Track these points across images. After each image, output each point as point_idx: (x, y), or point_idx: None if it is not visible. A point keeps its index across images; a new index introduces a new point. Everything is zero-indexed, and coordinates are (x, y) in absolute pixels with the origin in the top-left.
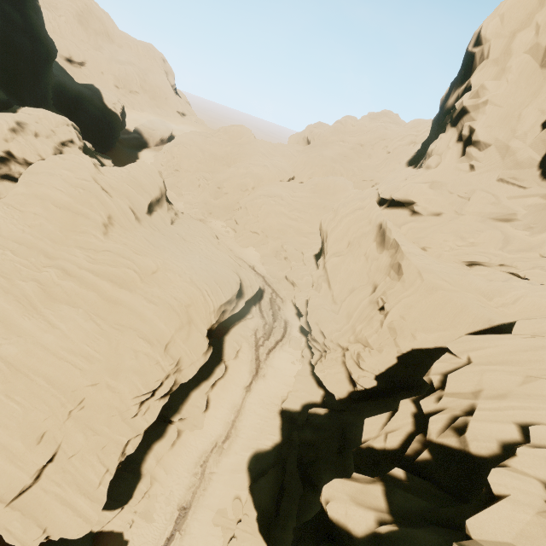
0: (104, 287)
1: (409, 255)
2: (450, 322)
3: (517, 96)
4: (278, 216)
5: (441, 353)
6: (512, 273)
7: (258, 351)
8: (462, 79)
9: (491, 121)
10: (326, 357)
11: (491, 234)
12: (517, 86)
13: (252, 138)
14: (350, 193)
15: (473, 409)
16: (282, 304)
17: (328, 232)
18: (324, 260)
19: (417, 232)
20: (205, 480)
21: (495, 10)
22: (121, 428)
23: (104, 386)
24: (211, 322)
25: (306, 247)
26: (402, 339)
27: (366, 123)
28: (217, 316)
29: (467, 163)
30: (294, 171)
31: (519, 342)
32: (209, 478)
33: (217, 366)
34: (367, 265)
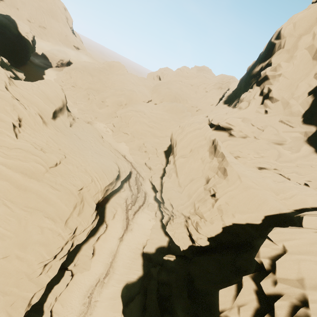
0: (15, 178)
1: (232, 164)
2: (256, 208)
3: (297, 74)
4: (142, 124)
5: (250, 227)
6: (280, 174)
7: (127, 213)
8: (265, 58)
9: (282, 86)
10: (174, 221)
11: (273, 151)
12: (298, 68)
13: (125, 72)
14: (185, 114)
15: (306, 300)
16: (143, 181)
17: (177, 141)
18: (174, 159)
19: (232, 147)
20: (91, 307)
21: (290, 19)
22: (28, 286)
23: (14, 257)
24: (98, 199)
25: (158, 145)
26: (226, 217)
27: (195, 72)
28: (102, 193)
29: (263, 109)
30: (151, 96)
31: (314, 236)
32: (94, 305)
33: (101, 225)
34: (202, 165)
